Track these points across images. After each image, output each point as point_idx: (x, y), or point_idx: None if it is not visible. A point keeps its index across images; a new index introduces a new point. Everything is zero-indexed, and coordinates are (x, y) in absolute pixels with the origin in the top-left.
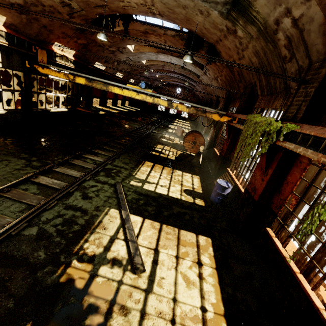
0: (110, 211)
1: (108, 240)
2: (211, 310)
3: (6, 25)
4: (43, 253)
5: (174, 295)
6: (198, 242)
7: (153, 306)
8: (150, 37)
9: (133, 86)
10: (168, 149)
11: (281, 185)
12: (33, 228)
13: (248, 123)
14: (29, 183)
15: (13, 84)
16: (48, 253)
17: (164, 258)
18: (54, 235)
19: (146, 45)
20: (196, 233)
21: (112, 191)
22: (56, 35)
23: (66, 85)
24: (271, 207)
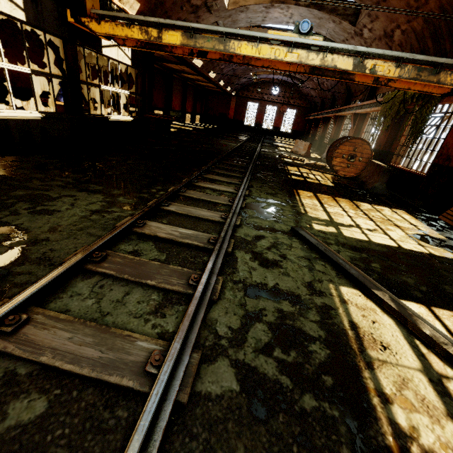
0: (345, 293)
1: (430, 386)
2: None
3: None
4: None
5: None
6: None
7: None
8: None
9: (282, 34)
10: (309, 172)
11: None
12: (218, 366)
13: None
14: (135, 238)
15: (48, 62)
16: None
17: None
18: (288, 387)
19: None
20: None
21: (300, 245)
22: None
23: (127, 73)
24: None
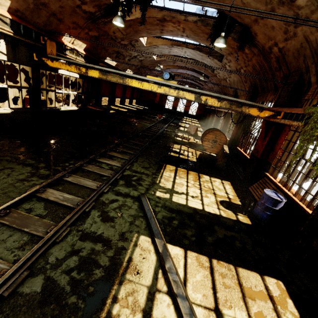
0: (140, 240)
1: (146, 295)
2: None
3: (11, 11)
4: None
5: None
6: (269, 289)
7: None
8: (166, 26)
9: (154, 78)
10: (186, 149)
11: None
12: (36, 279)
13: (314, 117)
14: (35, 200)
15: (20, 80)
16: None
17: None
18: (67, 291)
19: (159, 37)
20: (260, 272)
21: (137, 207)
22: (66, 26)
23: (76, 82)
24: None
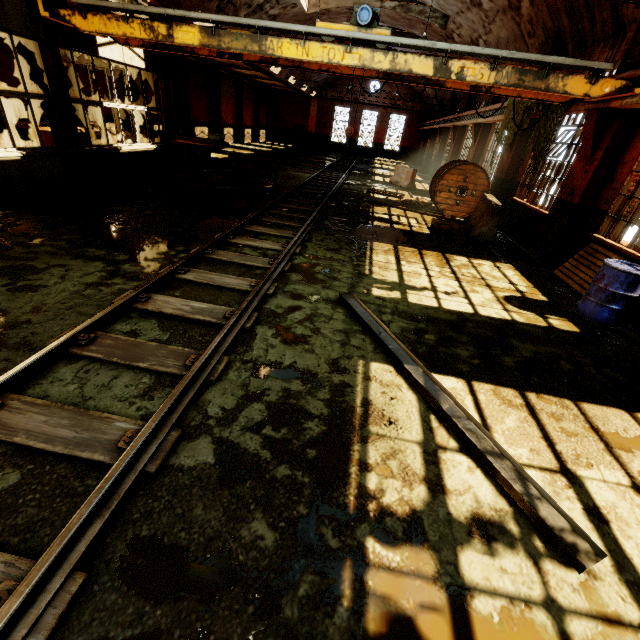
0: (373, 370)
1: (421, 456)
2: None
3: None
4: (264, 528)
5: None
6: None
7: None
8: None
9: (335, 27)
10: (402, 214)
11: None
12: (198, 443)
13: None
14: (135, 316)
15: (21, 76)
16: (279, 526)
17: (608, 498)
18: (266, 459)
19: None
20: (626, 408)
21: (343, 316)
22: None
23: (141, 80)
24: None
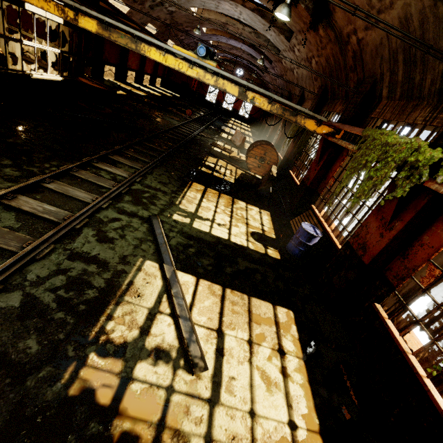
0: (145, 265)
1: (146, 315)
2: (302, 426)
3: None
4: (34, 343)
5: (251, 405)
6: (277, 317)
7: (222, 427)
8: None
9: (184, 51)
10: (224, 165)
11: (409, 246)
12: (13, 294)
13: (368, 142)
14: (1, 208)
15: None
16: (44, 343)
17: (232, 345)
18: (52, 308)
19: None
20: (273, 303)
21: (145, 229)
22: None
23: (59, 31)
24: (386, 275)
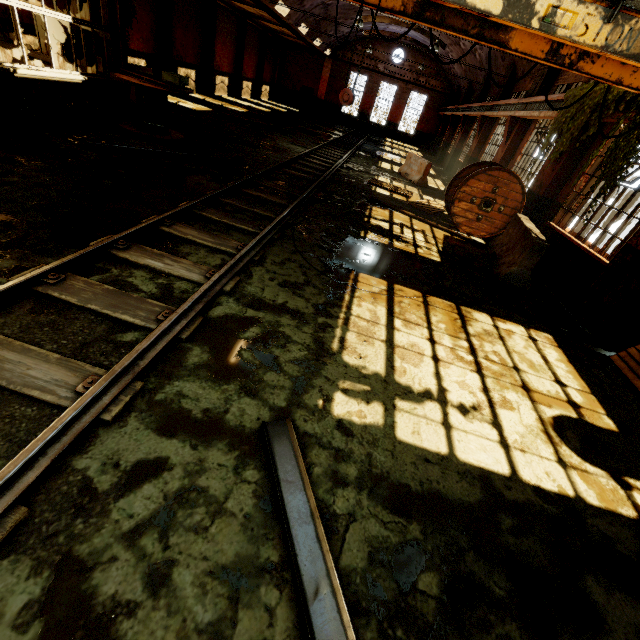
0: None
1: None
2: None
3: None
4: None
5: None
6: None
7: None
8: None
9: None
10: (407, 223)
11: None
12: None
13: None
14: None
15: None
16: None
17: None
18: None
19: None
20: None
21: (251, 500)
22: None
23: None
24: None
